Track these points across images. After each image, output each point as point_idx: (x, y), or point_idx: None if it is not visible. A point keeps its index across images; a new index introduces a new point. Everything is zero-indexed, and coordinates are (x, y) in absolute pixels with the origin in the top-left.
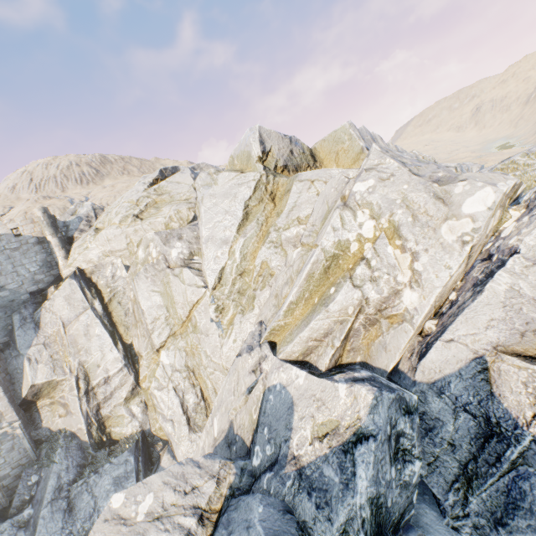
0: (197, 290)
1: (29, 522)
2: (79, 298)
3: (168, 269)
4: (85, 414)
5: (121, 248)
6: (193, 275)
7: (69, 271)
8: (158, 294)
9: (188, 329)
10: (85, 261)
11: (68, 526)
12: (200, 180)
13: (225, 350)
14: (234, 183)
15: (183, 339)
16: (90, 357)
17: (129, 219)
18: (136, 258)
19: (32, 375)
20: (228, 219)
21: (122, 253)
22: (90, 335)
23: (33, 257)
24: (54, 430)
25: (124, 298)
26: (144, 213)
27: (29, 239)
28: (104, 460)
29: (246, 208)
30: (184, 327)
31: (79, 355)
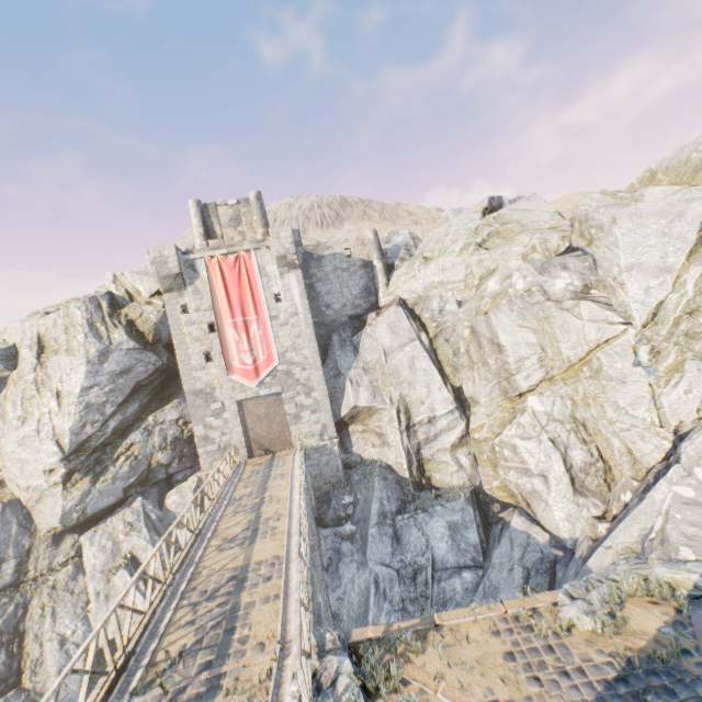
0: (607, 327)
1: (354, 536)
2: (405, 328)
3: (550, 301)
4: (405, 450)
5: (455, 279)
6: (600, 309)
7: (388, 300)
8: (528, 330)
9: (579, 374)
10: (407, 291)
11: (397, 553)
12: (592, 201)
13: (668, 401)
14: (677, 199)
15: (568, 386)
16: (413, 391)
17: (470, 247)
18: (481, 291)
19: (354, 396)
20: (668, 242)
21: (455, 285)
22: (414, 368)
23: (356, 280)
24: (365, 458)
25: (453, 336)
26: (486, 242)
27: (357, 262)
28: (434, 500)
29: (701, 231)
30: (571, 372)
31: (401, 387)
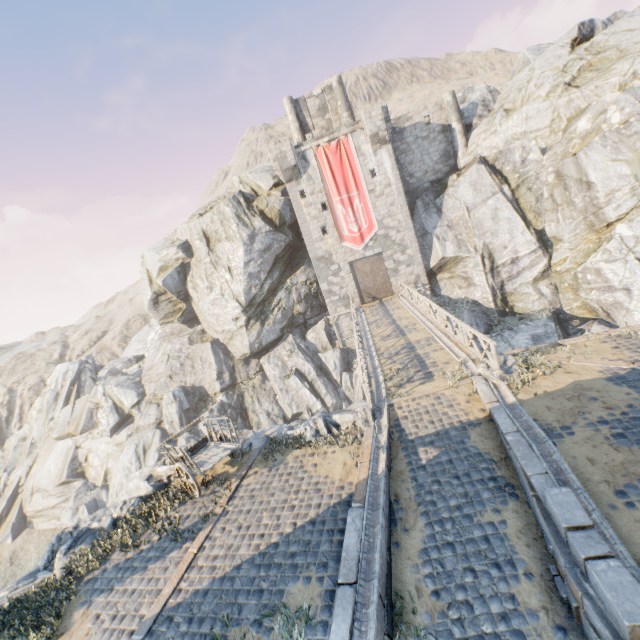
0: None
1: None
2: (487, 183)
3: None
4: (490, 287)
5: (539, 127)
6: None
7: (467, 161)
8: (622, 163)
9: None
10: (487, 148)
11: None
12: None
13: None
14: None
15: None
16: (496, 239)
17: (558, 89)
18: (569, 133)
19: (441, 250)
20: None
21: (539, 133)
22: (497, 219)
23: (436, 146)
24: (452, 298)
25: (535, 184)
26: (576, 80)
27: (435, 128)
28: (519, 321)
29: None
30: None
31: (484, 237)
